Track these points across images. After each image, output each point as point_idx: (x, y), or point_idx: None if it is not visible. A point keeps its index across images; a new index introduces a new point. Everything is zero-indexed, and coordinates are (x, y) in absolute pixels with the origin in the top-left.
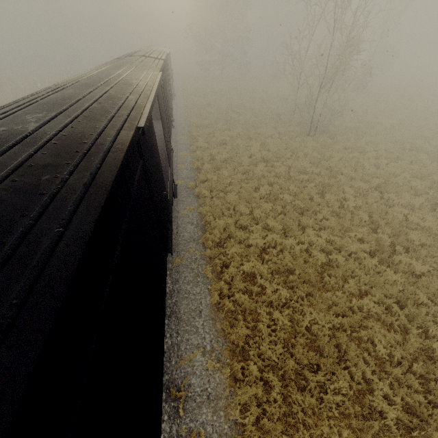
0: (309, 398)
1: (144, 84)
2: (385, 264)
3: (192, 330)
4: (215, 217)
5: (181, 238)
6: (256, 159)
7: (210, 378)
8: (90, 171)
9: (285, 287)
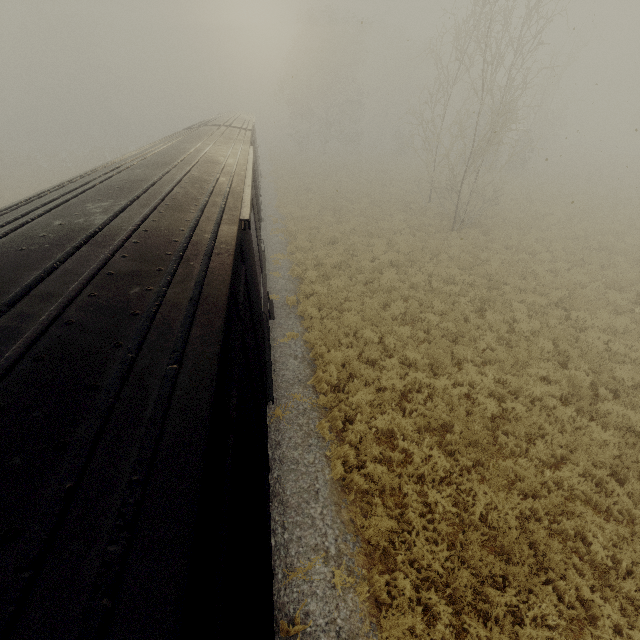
0: (499, 634)
1: (234, 162)
2: (587, 416)
3: (306, 523)
4: (328, 347)
5: (281, 379)
6: (381, 264)
7: (339, 601)
8: (193, 281)
9: (440, 453)
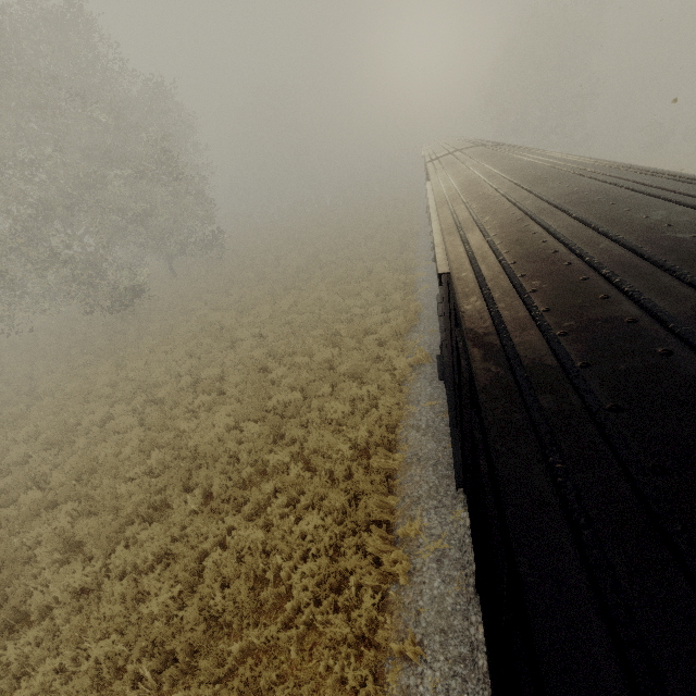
0: None
1: (621, 165)
2: None
3: None
4: None
5: None
6: None
7: None
8: None
9: None
